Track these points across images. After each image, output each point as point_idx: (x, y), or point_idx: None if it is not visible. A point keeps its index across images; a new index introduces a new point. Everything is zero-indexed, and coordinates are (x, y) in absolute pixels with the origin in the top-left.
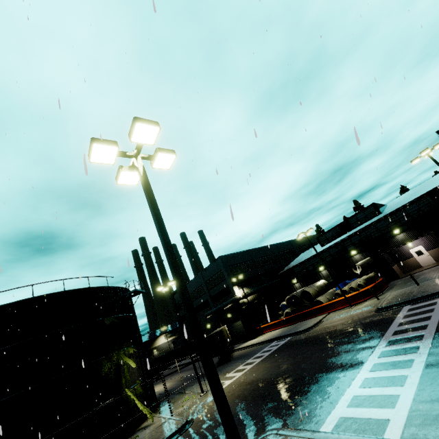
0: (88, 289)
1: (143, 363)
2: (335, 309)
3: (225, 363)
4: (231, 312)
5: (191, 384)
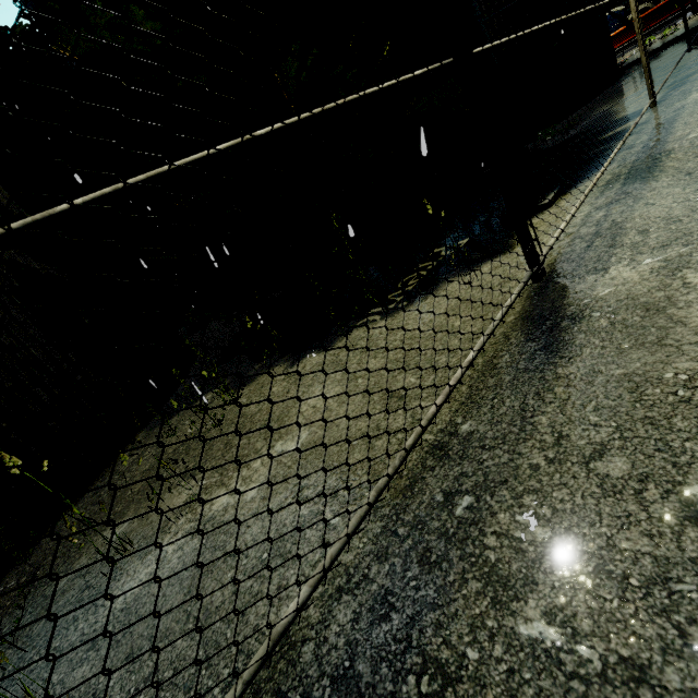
0: None
1: None
2: None
3: None
4: None
5: None
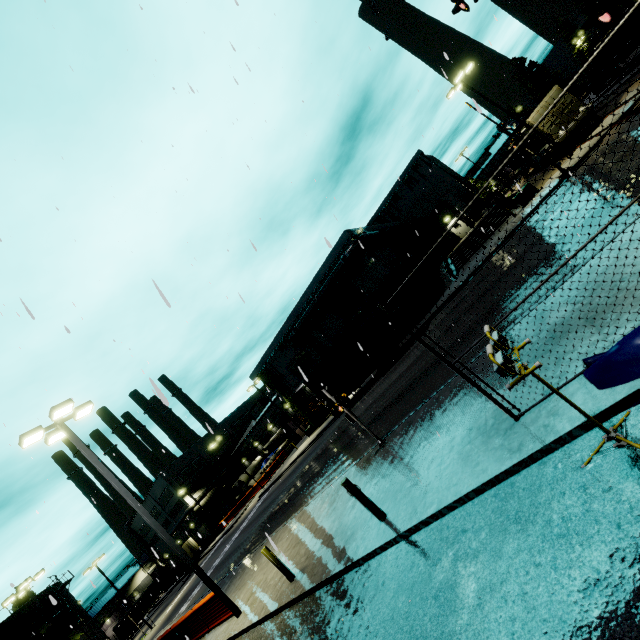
0: (11, 617)
1: (96, 637)
2: (257, 491)
3: (185, 582)
4: (192, 521)
5: (155, 621)
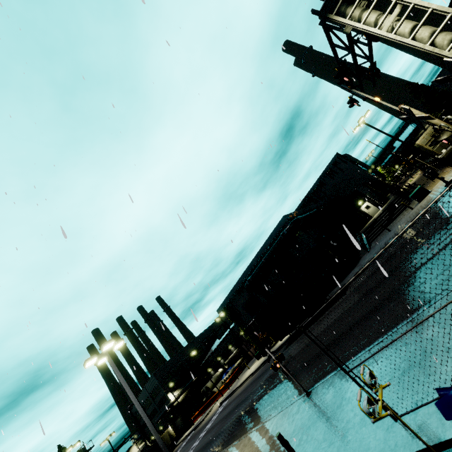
0: None
1: None
2: (218, 397)
3: None
4: (172, 413)
5: None
